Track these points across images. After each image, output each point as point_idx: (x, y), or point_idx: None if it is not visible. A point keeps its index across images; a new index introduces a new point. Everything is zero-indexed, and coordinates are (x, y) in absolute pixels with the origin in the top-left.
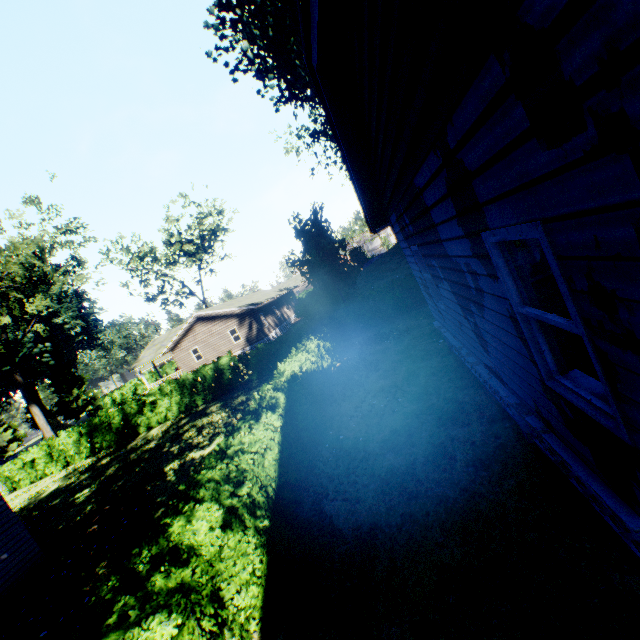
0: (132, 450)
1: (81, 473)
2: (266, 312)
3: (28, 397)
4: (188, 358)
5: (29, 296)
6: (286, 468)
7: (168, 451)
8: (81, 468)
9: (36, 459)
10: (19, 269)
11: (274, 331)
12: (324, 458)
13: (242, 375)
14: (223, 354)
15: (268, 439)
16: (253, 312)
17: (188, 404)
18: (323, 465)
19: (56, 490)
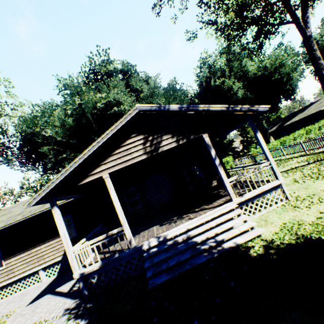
0: None
1: None
2: None
3: None
4: None
5: None
6: None
7: None
8: None
9: None
10: None
11: None
12: None
13: None
14: None
15: None
16: None
17: None
18: None
19: None
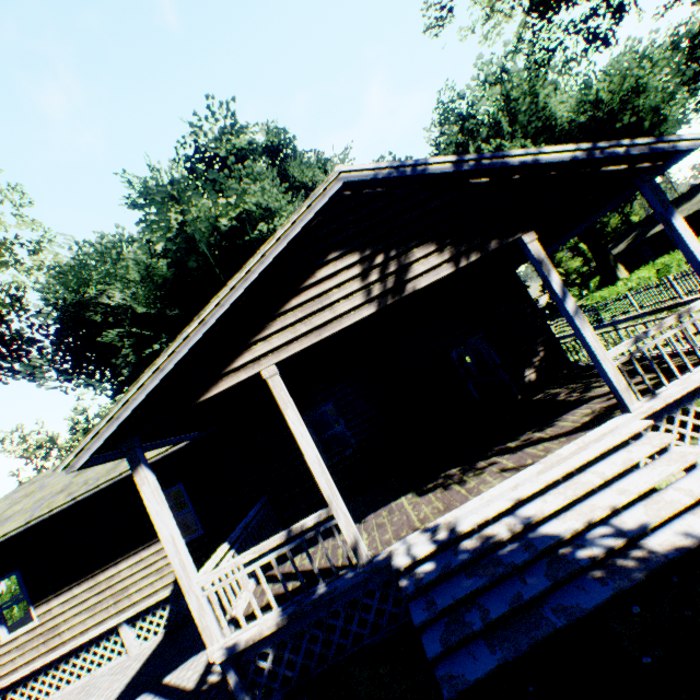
0: None
1: None
2: None
3: None
4: None
5: None
6: None
7: None
8: None
9: None
10: None
11: None
12: None
13: None
14: None
15: None
16: None
17: None
18: None
19: None
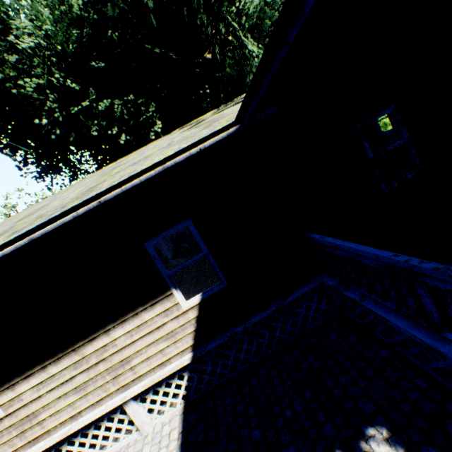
0: None
1: None
2: None
3: None
4: None
5: None
6: None
7: None
8: None
9: None
10: None
11: None
12: None
13: None
14: None
15: None
16: None
17: None
18: None
19: None
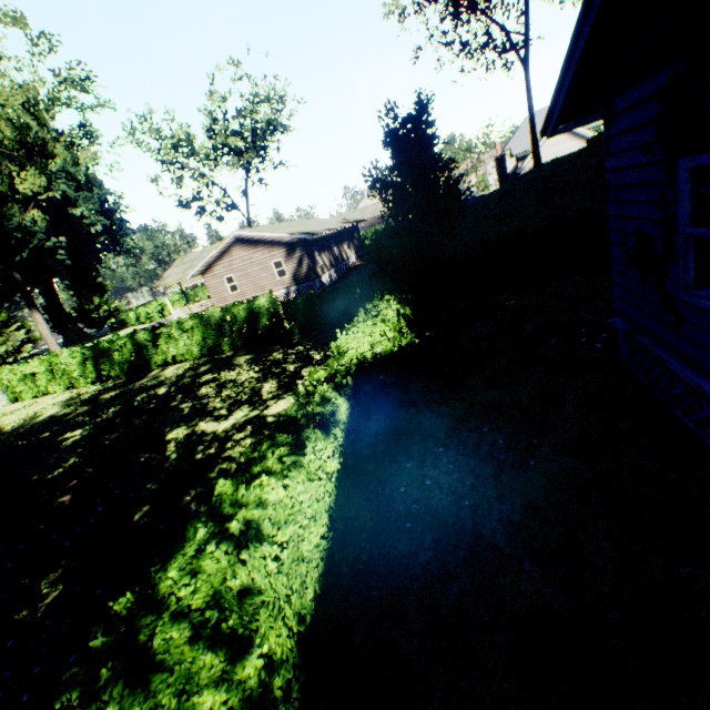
0: (139, 391)
1: (81, 403)
2: (322, 247)
3: (28, 300)
4: (221, 287)
5: (27, 171)
6: (338, 553)
7: (177, 408)
8: (84, 396)
9: (37, 374)
10: (6, 128)
11: (328, 273)
12: (396, 516)
13: (282, 325)
14: (263, 290)
15: (313, 502)
16: (306, 244)
17: (212, 347)
18: (395, 533)
19: (51, 418)
